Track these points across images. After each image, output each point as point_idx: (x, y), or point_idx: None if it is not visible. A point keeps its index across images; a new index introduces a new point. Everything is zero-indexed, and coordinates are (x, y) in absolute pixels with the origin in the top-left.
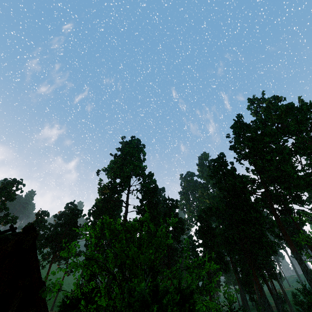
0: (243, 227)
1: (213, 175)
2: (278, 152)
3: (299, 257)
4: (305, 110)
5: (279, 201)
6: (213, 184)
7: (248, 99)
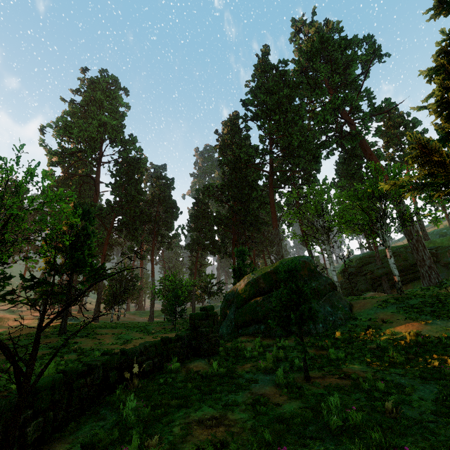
0: (232, 205)
1: (220, 144)
2: (294, 112)
3: (277, 233)
4: (343, 49)
5: (289, 181)
6: (219, 157)
7: (292, 21)
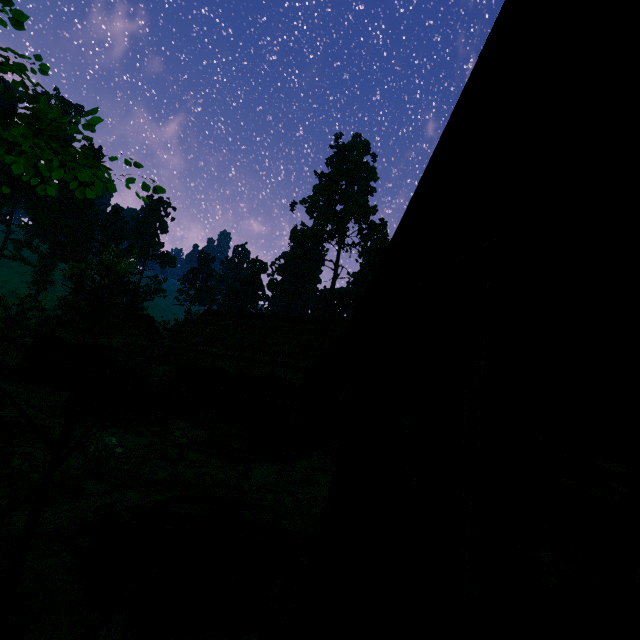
0: None
1: None
2: None
3: None
4: None
5: None
6: None
7: None
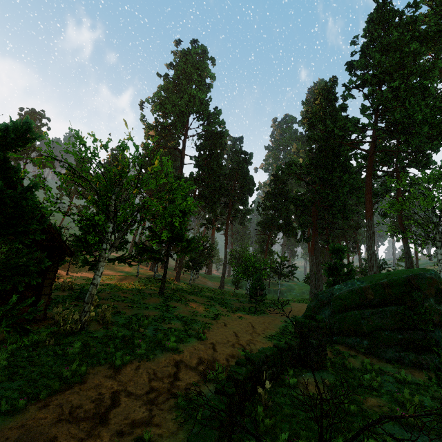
0: (318, 188)
1: (309, 117)
2: (421, 75)
3: (371, 224)
4: None
5: (391, 162)
6: (305, 131)
7: None
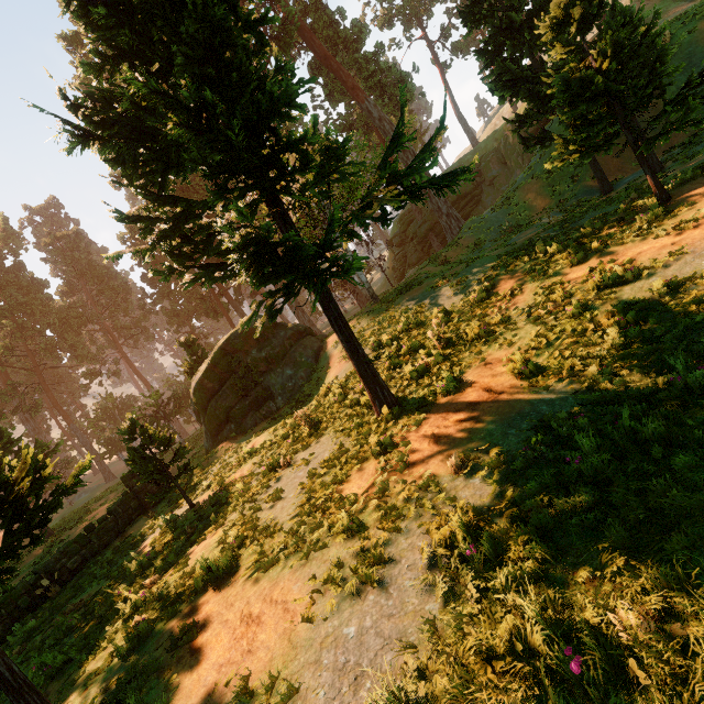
0: None
1: None
2: None
3: None
4: None
5: None
6: None
7: None
